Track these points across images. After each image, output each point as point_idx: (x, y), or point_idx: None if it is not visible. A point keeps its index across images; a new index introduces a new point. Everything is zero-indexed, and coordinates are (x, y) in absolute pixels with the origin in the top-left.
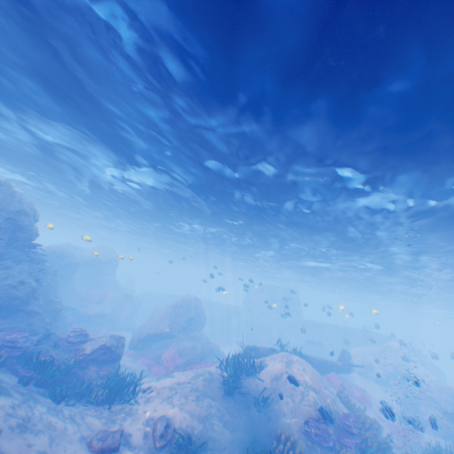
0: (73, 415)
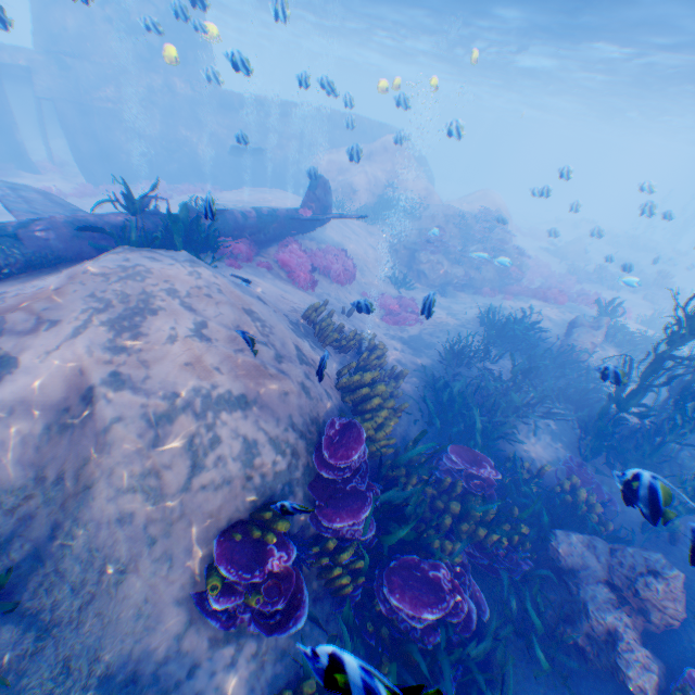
0: None
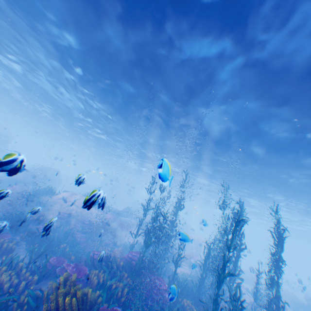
0: None
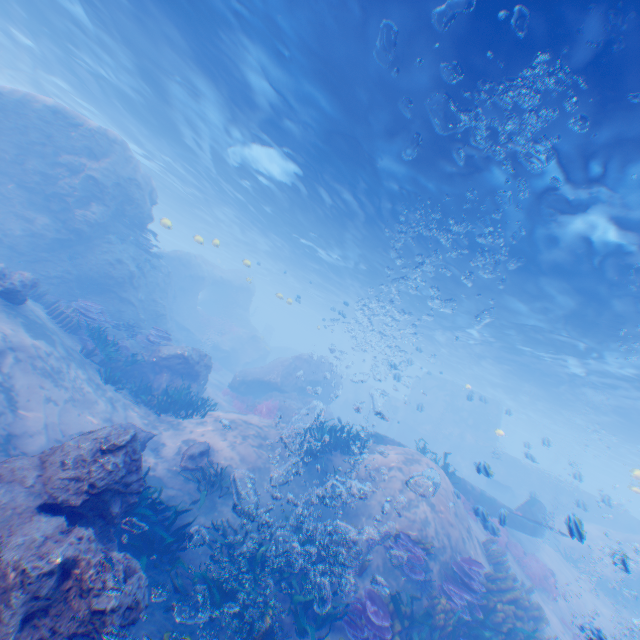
0: (115, 400)
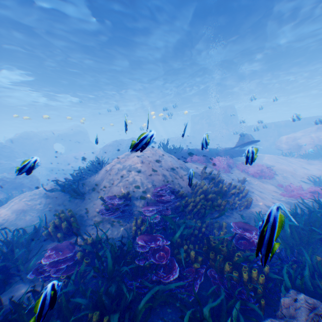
0: None
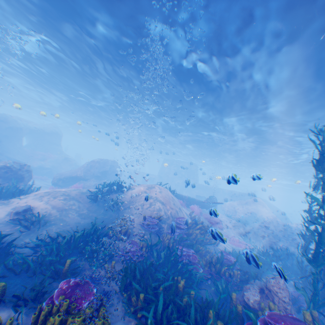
0: None
